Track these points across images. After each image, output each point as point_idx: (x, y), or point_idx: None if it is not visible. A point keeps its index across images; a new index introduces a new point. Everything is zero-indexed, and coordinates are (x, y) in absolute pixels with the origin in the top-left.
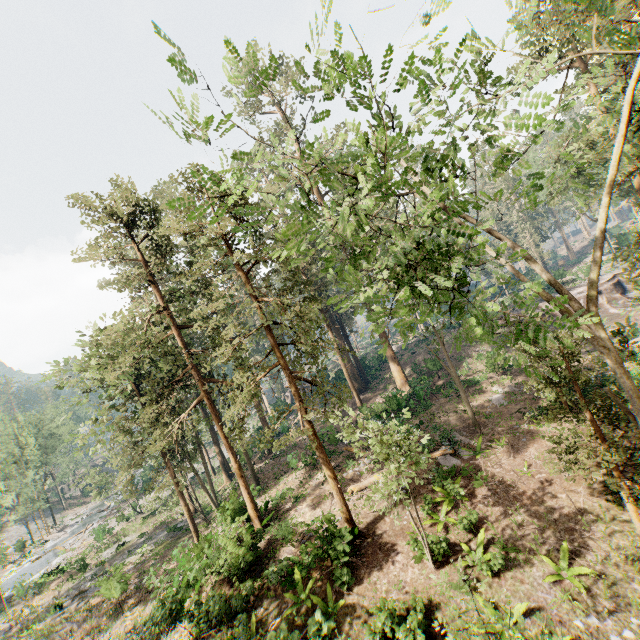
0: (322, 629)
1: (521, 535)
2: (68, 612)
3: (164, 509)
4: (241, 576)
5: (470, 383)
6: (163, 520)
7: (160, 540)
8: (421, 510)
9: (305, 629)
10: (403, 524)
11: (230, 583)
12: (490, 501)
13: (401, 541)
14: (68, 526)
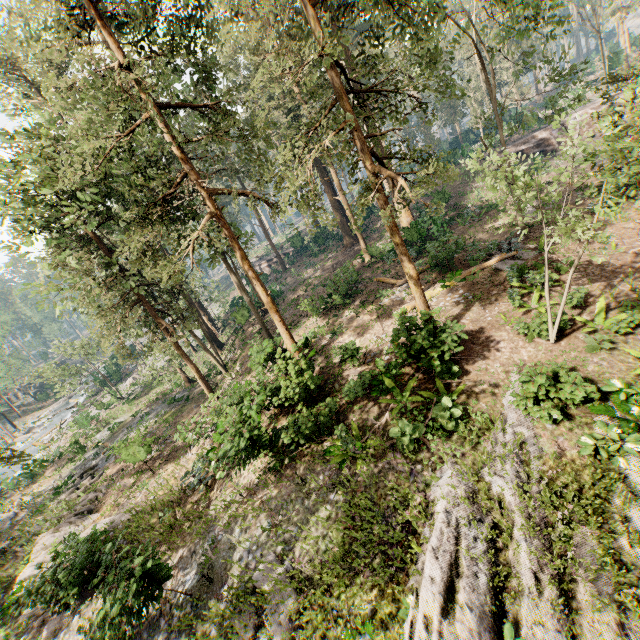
0: (453, 413)
1: (639, 298)
2: (83, 487)
3: (150, 390)
4: (310, 401)
5: (487, 209)
6: (154, 398)
7: (161, 413)
8: (503, 306)
9: (427, 419)
10: (488, 320)
11: (292, 413)
12: (584, 281)
13: (495, 333)
14: (35, 427)
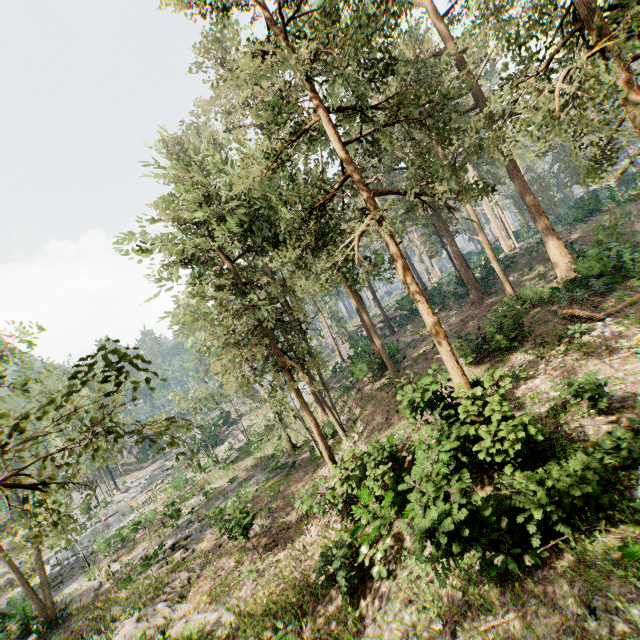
0: None
1: None
2: (174, 562)
3: (247, 455)
4: (529, 462)
5: None
6: (252, 464)
7: (262, 480)
8: None
9: None
10: None
11: (489, 482)
12: None
13: None
14: (132, 487)
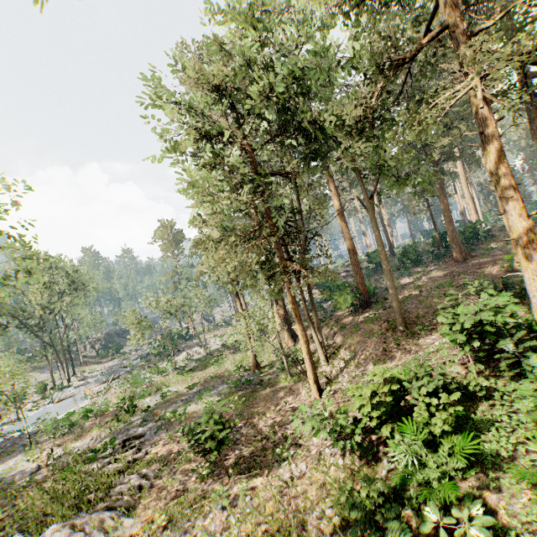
0: None
1: None
2: (124, 461)
3: (206, 366)
4: None
5: None
6: (212, 375)
7: (224, 392)
8: None
9: None
10: None
11: None
12: None
13: None
14: (89, 377)
